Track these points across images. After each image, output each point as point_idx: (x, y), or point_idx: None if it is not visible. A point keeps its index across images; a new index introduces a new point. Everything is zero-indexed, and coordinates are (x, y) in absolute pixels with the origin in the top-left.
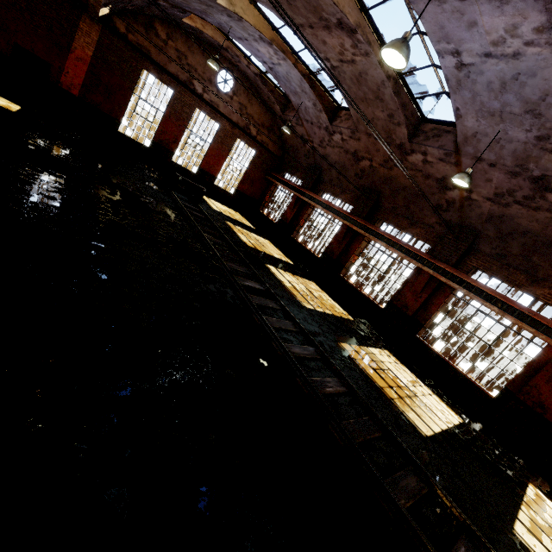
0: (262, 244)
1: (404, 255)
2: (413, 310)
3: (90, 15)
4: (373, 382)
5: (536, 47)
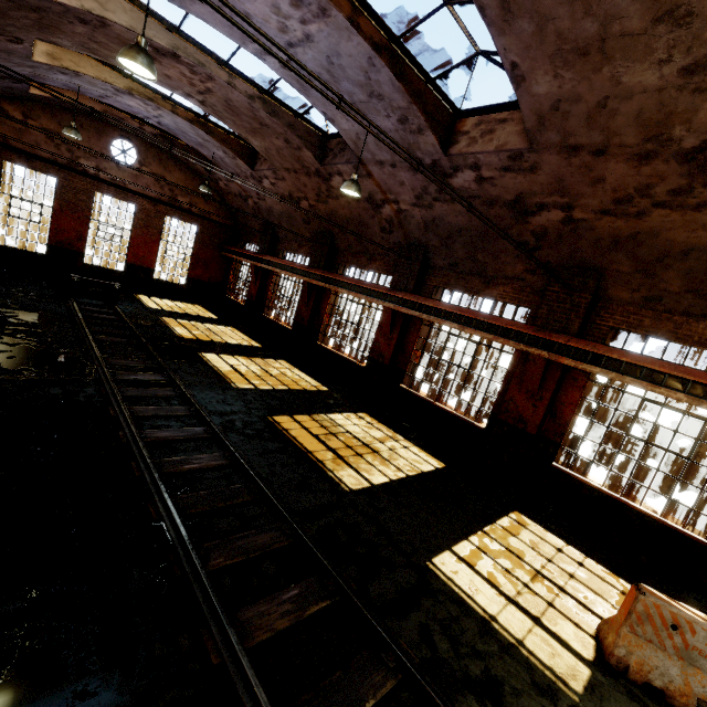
0: (216, 333)
1: (365, 296)
2: (389, 357)
3: None
4: (299, 448)
5: (312, 23)
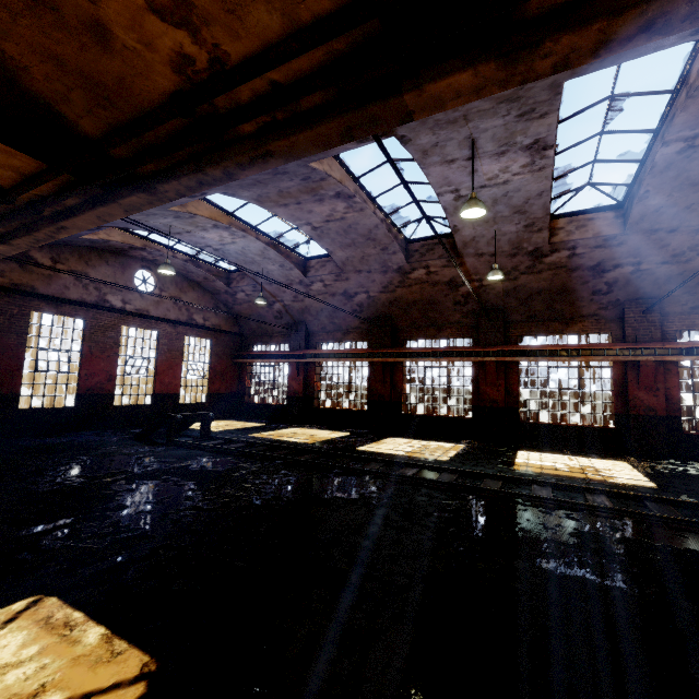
0: (306, 434)
1: (460, 358)
2: (503, 401)
3: None
4: (580, 478)
5: (521, 175)
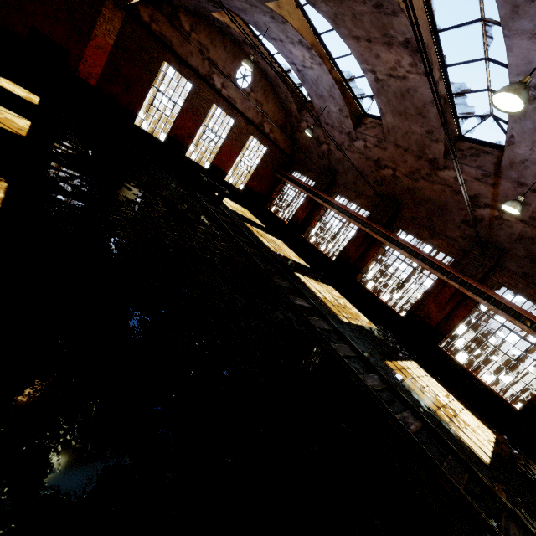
0: (280, 246)
1: (428, 267)
2: (436, 322)
3: (114, 1)
4: (427, 406)
5: None
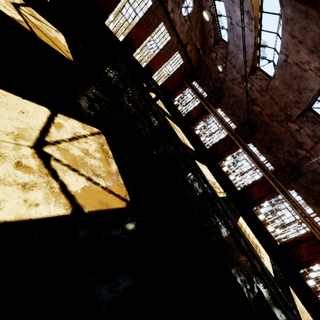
0: (182, 135)
1: (261, 170)
2: (256, 198)
3: None
4: (254, 249)
5: None
